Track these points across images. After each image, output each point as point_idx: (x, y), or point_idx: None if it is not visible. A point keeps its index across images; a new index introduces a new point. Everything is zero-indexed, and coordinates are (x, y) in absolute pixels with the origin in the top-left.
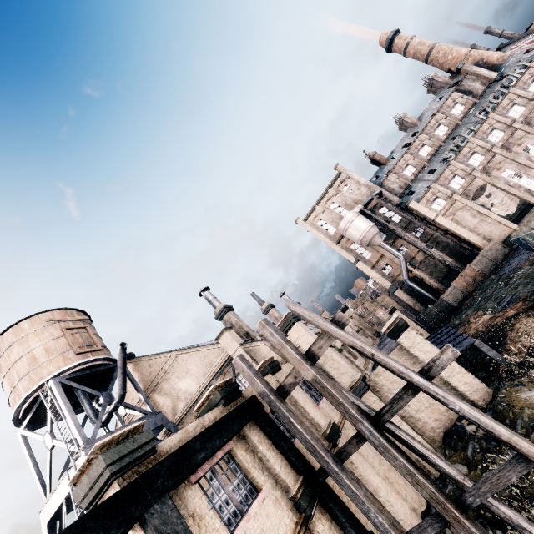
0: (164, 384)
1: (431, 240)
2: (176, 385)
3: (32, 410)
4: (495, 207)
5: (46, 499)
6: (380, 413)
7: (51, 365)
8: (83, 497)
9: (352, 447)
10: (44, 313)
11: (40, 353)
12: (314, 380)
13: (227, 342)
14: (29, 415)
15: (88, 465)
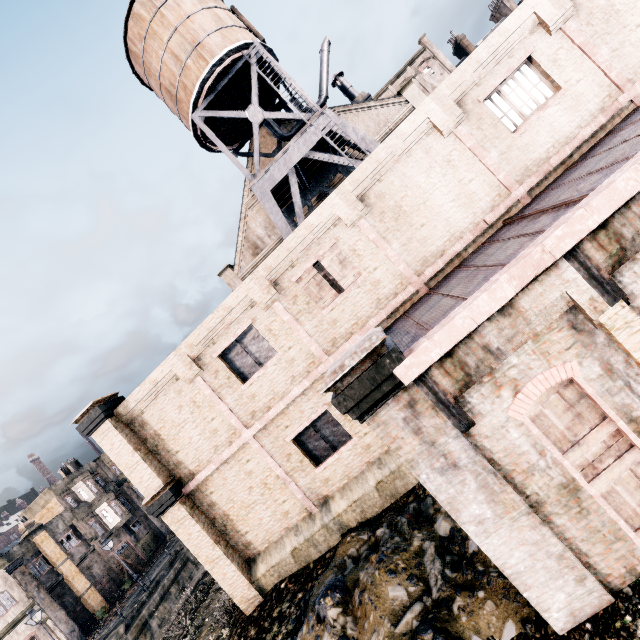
0: None
1: None
2: None
3: (220, 84)
4: None
5: (263, 170)
6: None
7: (243, 33)
8: None
9: None
10: None
11: (224, 15)
12: None
13: (413, 94)
14: (215, 90)
15: None
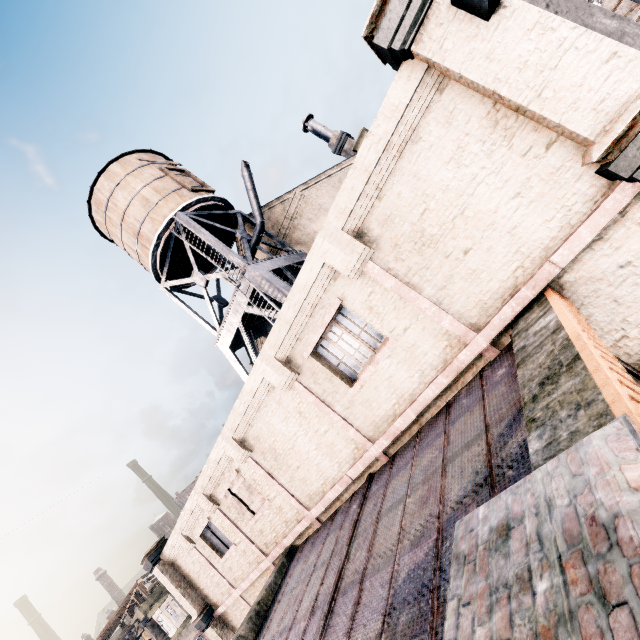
0: (293, 233)
1: None
2: (308, 229)
3: (167, 258)
4: None
5: (219, 329)
6: None
7: (168, 203)
8: (395, 29)
9: None
10: (130, 155)
11: (150, 193)
12: None
13: None
14: (166, 264)
15: None
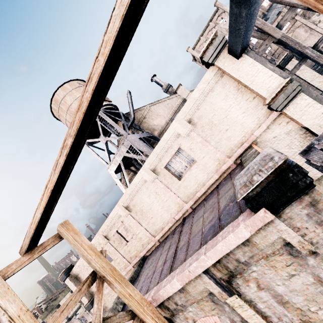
0: (144, 124)
1: (275, 54)
2: (151, 123)
3: None
4: (321, 23)
5: (110, 163)
6: (316, 44)
7: None
8: (210, 57)
9: (295, 69)
10: (74, 81)
11: None
12: (282, 36)
13: (182, 91)
14: None
15: (210, 43)
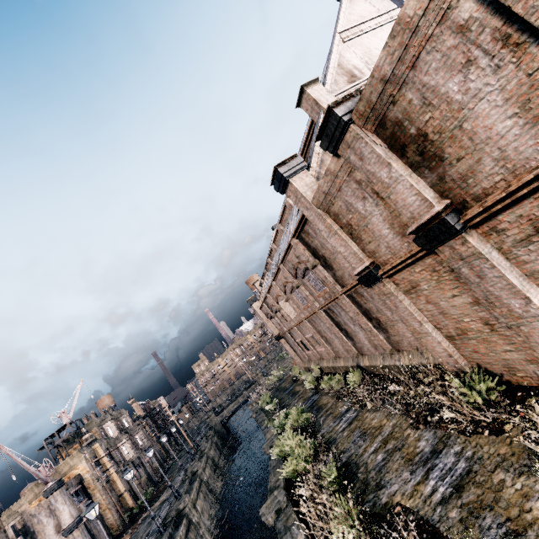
0: None
1: None
2: None
3: None
4: None
5: None
6: None
7: None
8: None
9: None
10: None
11: None
12: None
13: None
14: None
15: None
